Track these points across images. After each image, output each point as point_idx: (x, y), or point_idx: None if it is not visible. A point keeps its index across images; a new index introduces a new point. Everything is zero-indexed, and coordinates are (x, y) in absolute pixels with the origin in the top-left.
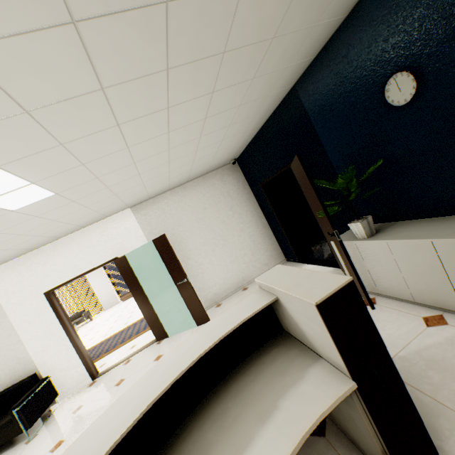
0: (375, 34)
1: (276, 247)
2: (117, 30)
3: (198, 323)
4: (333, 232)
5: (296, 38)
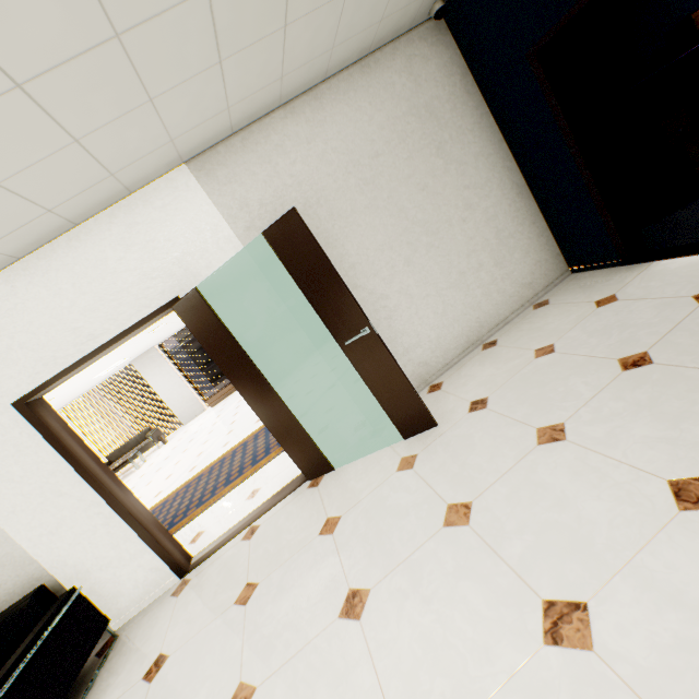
0: None
1: (548, 243)
2: None
3: (406, 432)
4: None
5: None
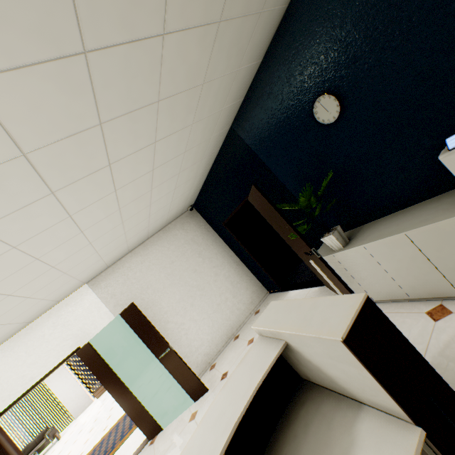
0: (291, 70)
1: (256, 282)
2: (30, 85)
3: (195, 397)
4: (310, 250)
5: (224, 82)
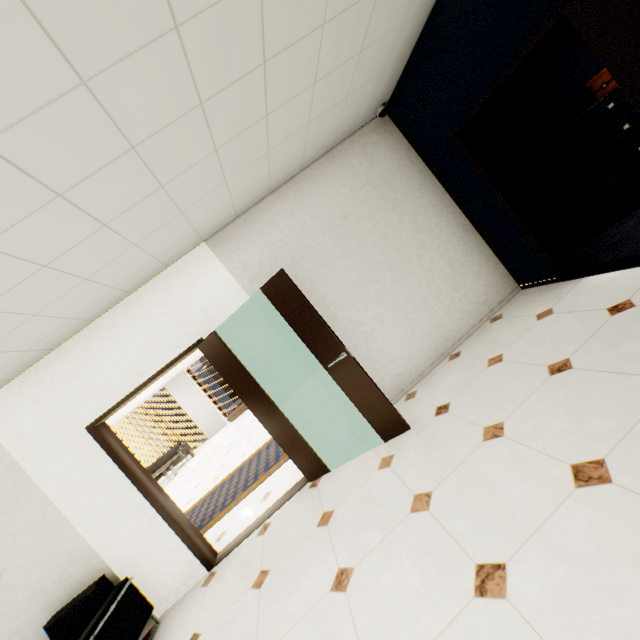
0: None
1: (496, 267)
2: None
3: (385, 435)
4: None
5: None
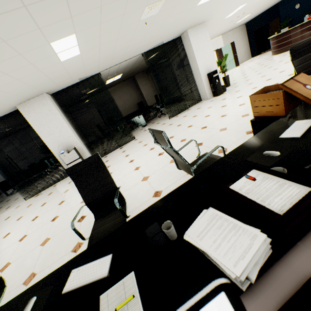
0: None
1: (250, 53)
2: None
3: (236, 66)
4: None
5: None
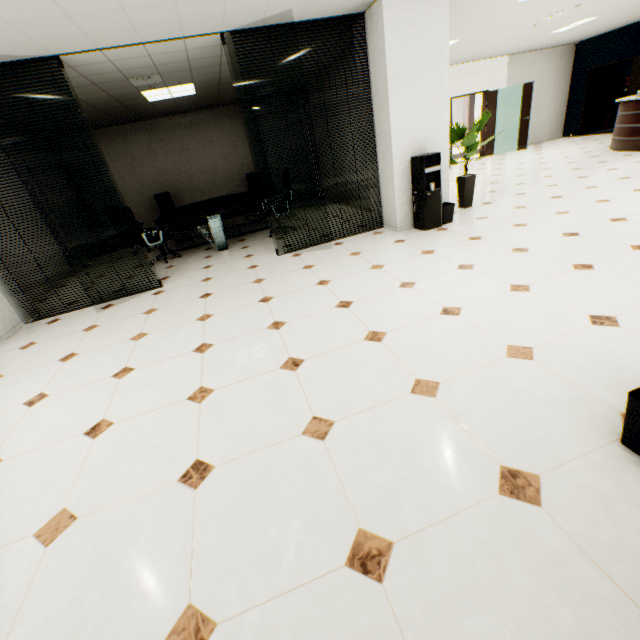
0: None
1: (561, 126)
2: None
3: (518, 149)
4: None
5: None
